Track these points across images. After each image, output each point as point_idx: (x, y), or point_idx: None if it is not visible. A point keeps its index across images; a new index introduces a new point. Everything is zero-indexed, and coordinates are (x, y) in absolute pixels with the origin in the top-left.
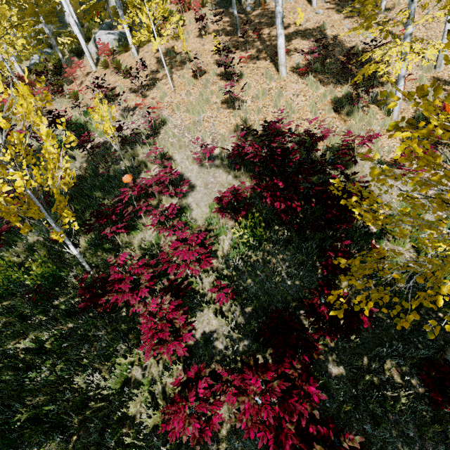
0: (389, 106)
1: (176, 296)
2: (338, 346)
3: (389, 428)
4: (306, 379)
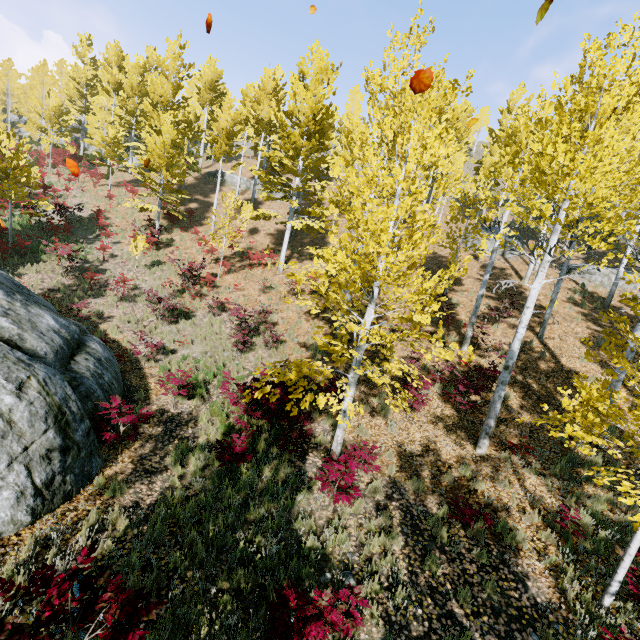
0: None
1: None
2: None
3: None
4: None
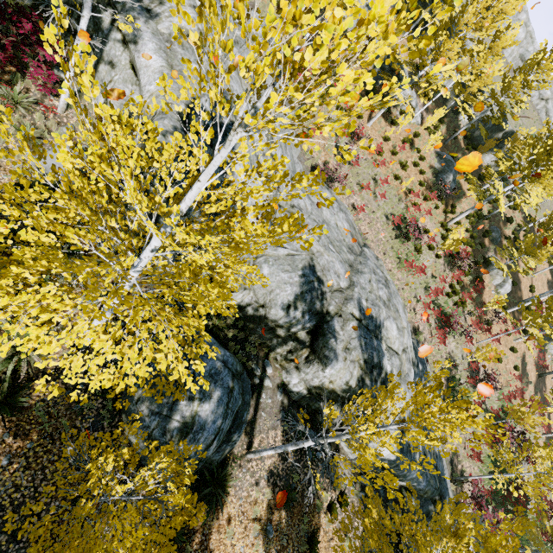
0: None
1: None
2: None
3: None
4: None
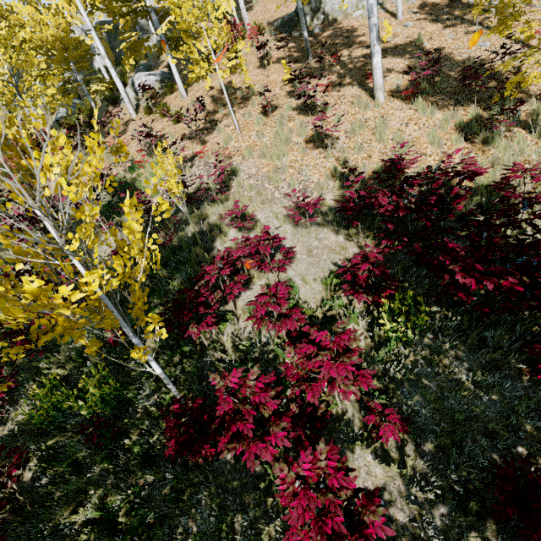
0: None
1: (313, 430)
2: None
3: None
4: None
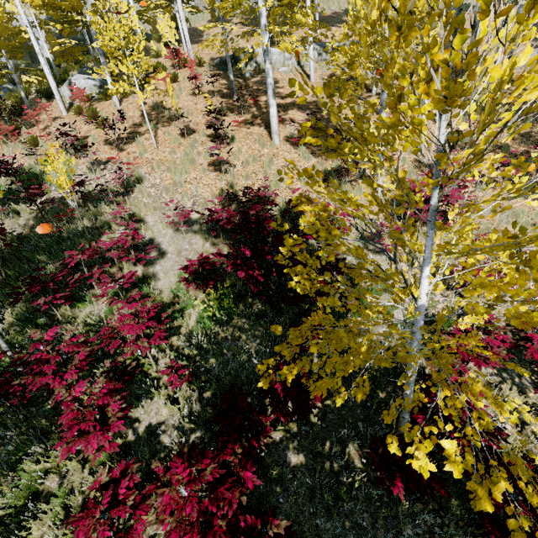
0: (288, 183)
1: (120, 380)
2: (301, 431)
3: (343, 520)
4: (245, 464)
